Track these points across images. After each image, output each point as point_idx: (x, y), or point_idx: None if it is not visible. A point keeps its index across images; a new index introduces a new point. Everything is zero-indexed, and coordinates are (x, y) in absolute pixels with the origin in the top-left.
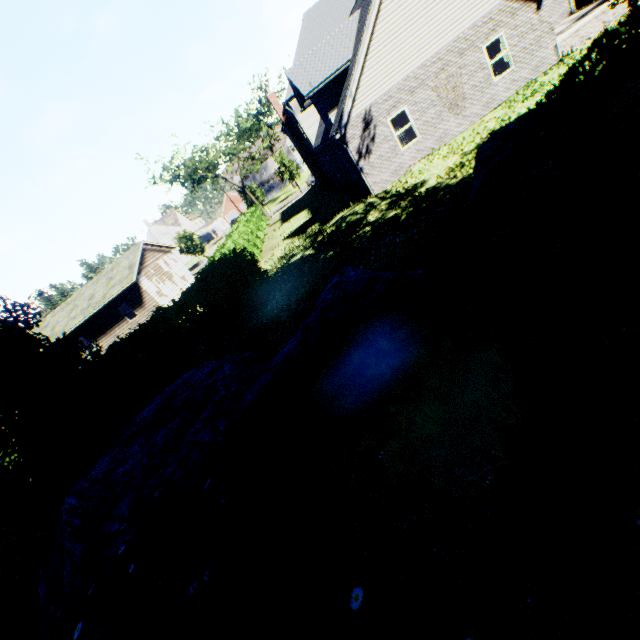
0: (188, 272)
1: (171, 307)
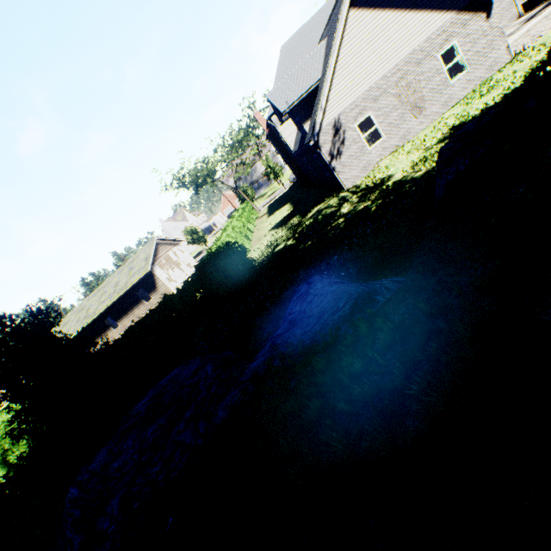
0: (192, 260)
1: (175, 295)
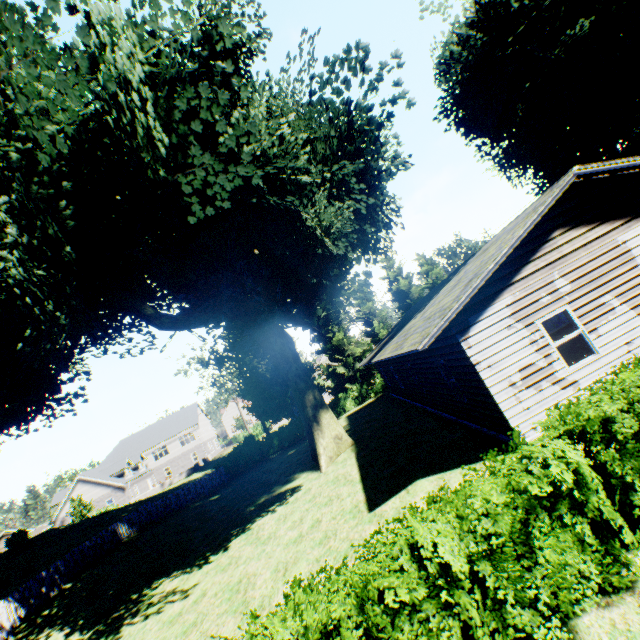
0: None
1: None
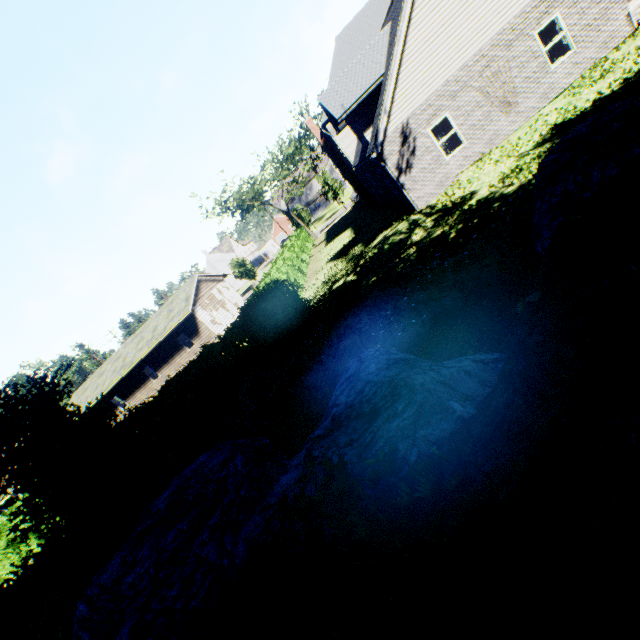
0: (240, 298)
1: (216, 344)
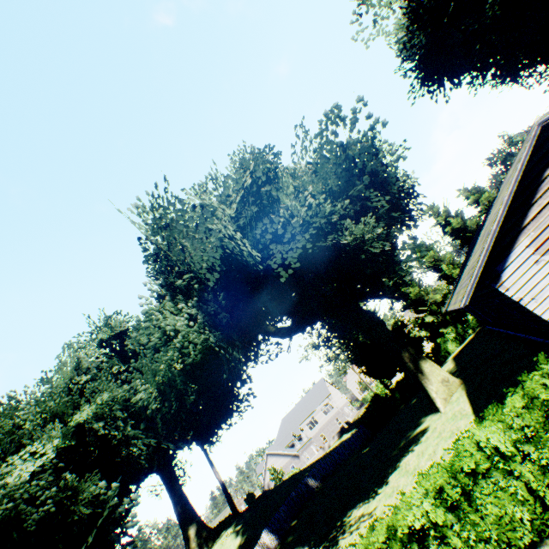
0: None
1: None
